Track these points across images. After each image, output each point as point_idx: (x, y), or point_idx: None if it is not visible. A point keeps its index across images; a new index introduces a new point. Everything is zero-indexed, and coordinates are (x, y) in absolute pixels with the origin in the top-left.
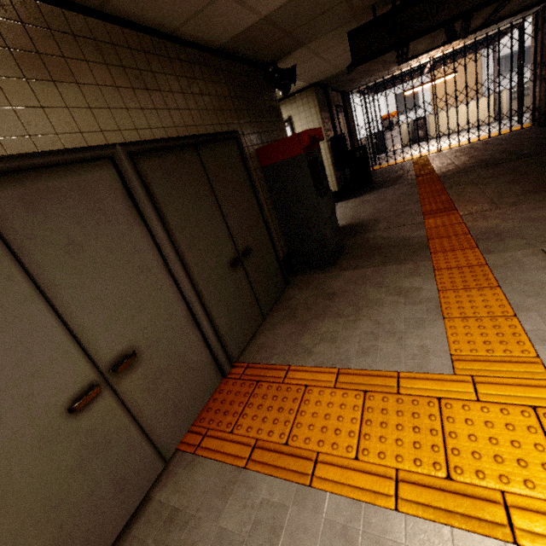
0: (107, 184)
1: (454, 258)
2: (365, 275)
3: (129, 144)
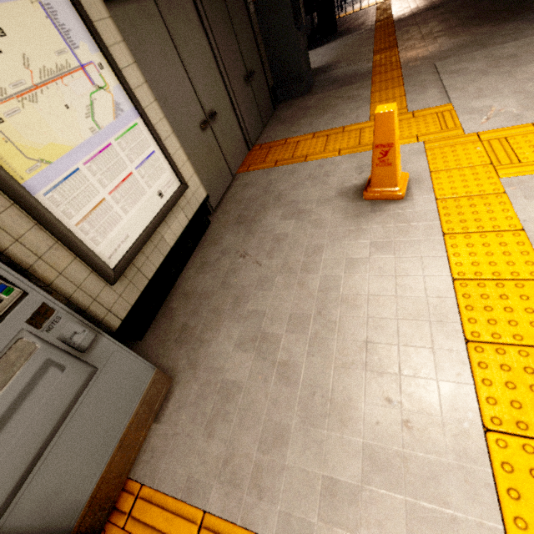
0: (188, 2)
1: (385, 76)
2: (329, 94)
3: None
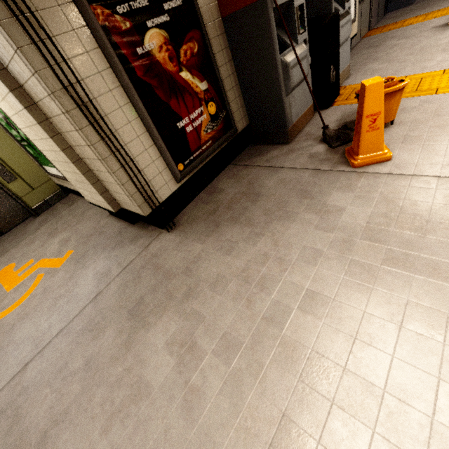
0: None
1: None
2: (429, 1)
3: None
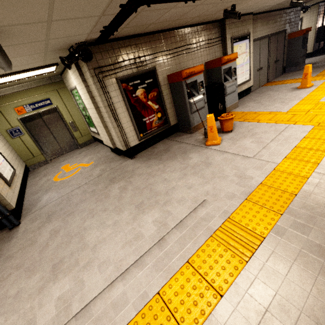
0: (267, 41)
1: None
2: None
3: (271, 34)
